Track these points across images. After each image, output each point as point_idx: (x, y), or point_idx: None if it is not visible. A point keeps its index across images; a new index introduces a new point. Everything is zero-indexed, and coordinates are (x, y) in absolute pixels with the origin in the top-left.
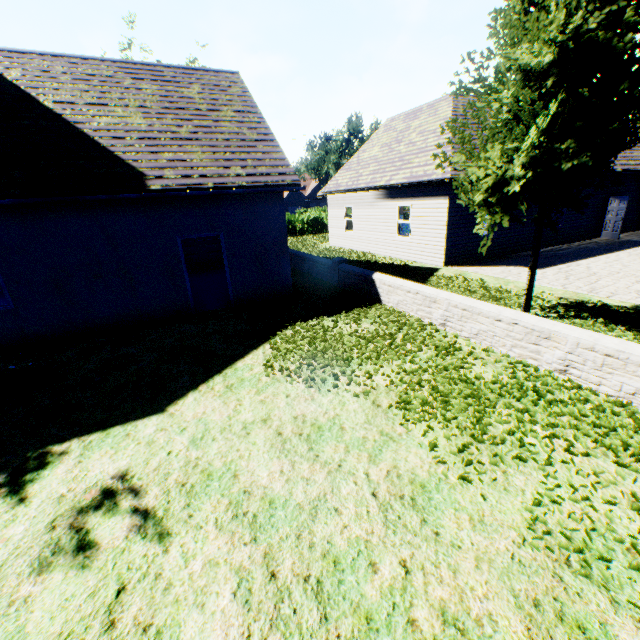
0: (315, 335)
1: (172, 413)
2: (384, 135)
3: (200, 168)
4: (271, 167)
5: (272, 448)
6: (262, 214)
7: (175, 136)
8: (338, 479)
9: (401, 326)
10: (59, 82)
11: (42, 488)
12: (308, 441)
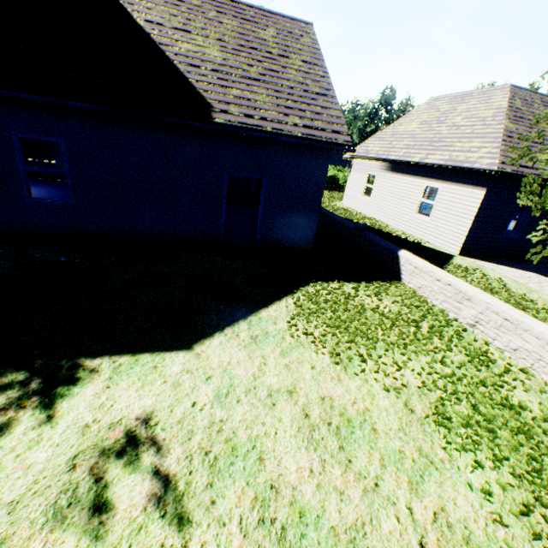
0: (337, 300)
1: (198, 353)
2: (425, 112)
3: (262, 110)
4: (327, 123)
5: (299, 433)
6: (306, 167)
7: (245, 74)
8: (376, 505)
9: (425, 314)
10: (153, 2)
11: (69, 409)
12: (338, 436)
